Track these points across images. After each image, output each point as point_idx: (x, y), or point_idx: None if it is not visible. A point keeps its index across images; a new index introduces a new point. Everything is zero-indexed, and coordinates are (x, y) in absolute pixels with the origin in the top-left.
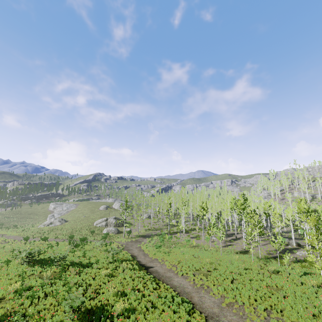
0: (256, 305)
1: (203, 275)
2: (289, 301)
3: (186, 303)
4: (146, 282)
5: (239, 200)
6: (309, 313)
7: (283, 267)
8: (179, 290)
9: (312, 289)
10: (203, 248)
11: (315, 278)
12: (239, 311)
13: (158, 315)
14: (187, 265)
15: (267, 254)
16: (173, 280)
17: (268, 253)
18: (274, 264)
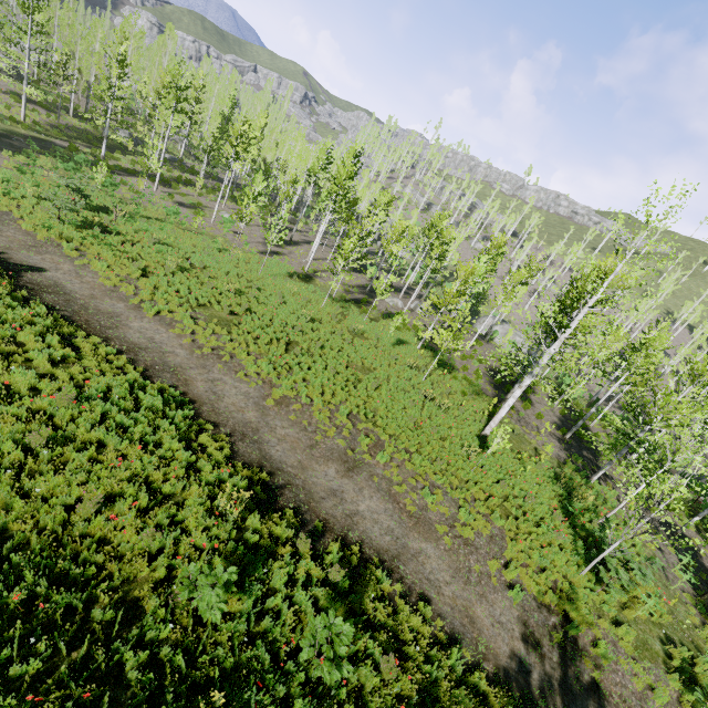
0: (334, 405)
1: (219, 323)
2: (383, 395)
3: (179, 410)
4: (13, 332)
5: (349, 164)
6: (411, 420)
7: (370, 325)
8: (148, 360)
9: (409, 372)
10: (215, 246)
11: (411, 352)
12: (301, 416)
13: (83, 475)
14: (174, 288)
15: (344, 291)
16: (125, 326)
17: (346, 290)
18: (356, 317)
